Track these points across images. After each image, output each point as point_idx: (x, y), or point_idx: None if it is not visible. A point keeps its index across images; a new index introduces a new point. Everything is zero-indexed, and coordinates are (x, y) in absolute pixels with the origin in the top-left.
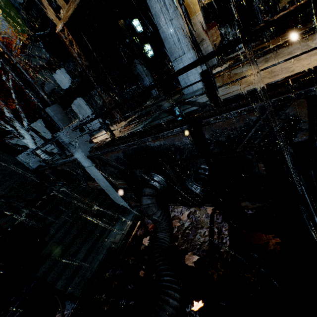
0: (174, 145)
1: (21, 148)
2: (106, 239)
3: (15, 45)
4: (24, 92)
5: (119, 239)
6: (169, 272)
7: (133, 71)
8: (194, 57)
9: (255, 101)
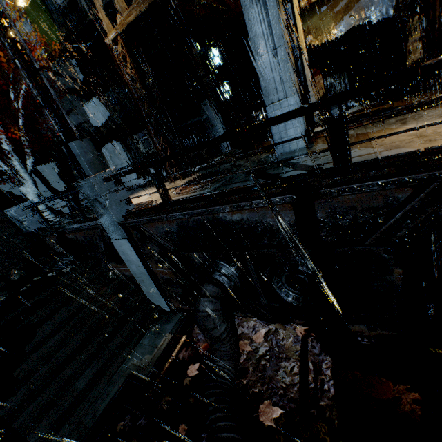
0: (263, 222)
1: (14, 199)
2: (127, 359)
3: (36, 58)
4: (37, 121)
5: (148, 363)
6: (233, 434)
7: (201, 114)
8: (299, 104)
9: (410, 171)
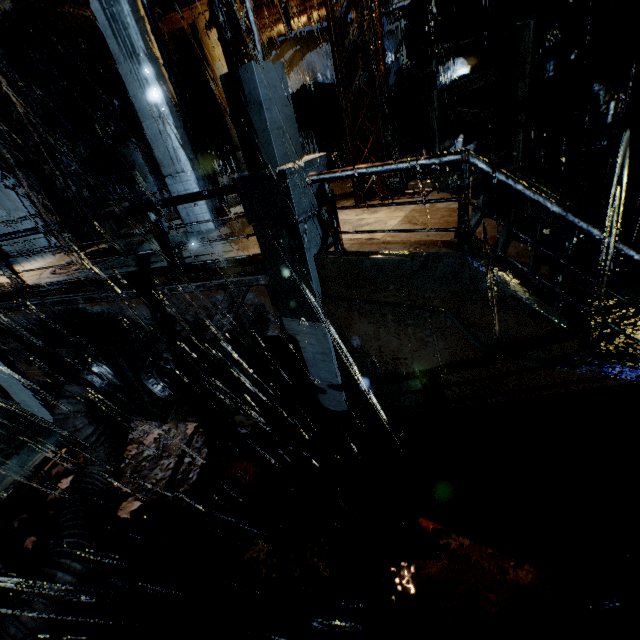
0: (125, 316)
1: None
2: None
3: None
4: None
5: (8, 485)
6: (78, 530)
7: (126, 158)
8: (204, 180)
9: (216, 277)
